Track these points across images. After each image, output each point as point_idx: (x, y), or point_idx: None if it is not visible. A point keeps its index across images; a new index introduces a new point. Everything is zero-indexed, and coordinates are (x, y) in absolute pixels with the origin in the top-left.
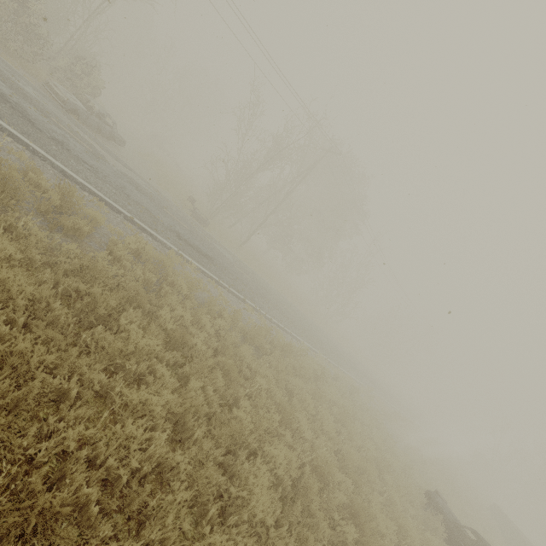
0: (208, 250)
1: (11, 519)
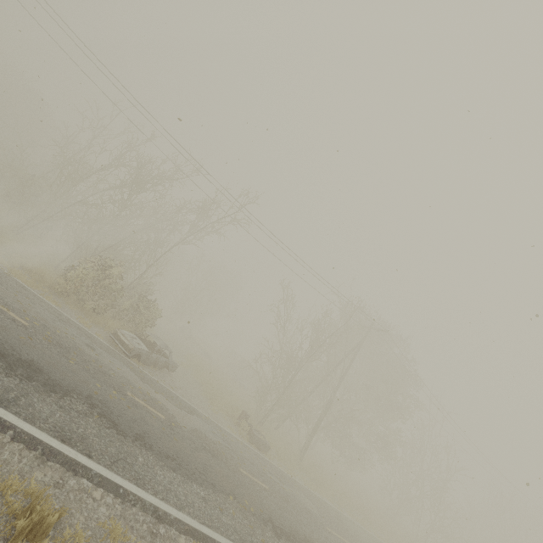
0: (300, 522)
1: None
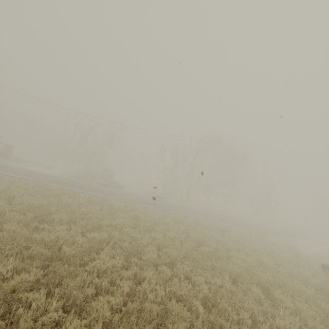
0: (160, 204)
1: (95, 223)
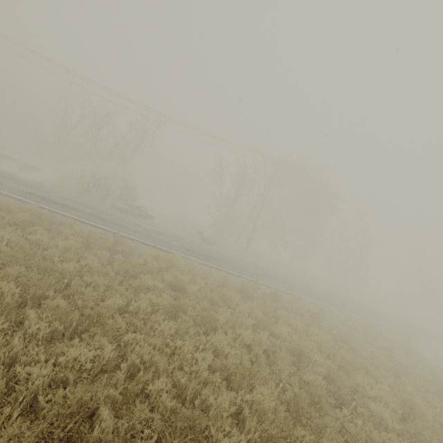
0: (211, 254)
1: (89, 310)
